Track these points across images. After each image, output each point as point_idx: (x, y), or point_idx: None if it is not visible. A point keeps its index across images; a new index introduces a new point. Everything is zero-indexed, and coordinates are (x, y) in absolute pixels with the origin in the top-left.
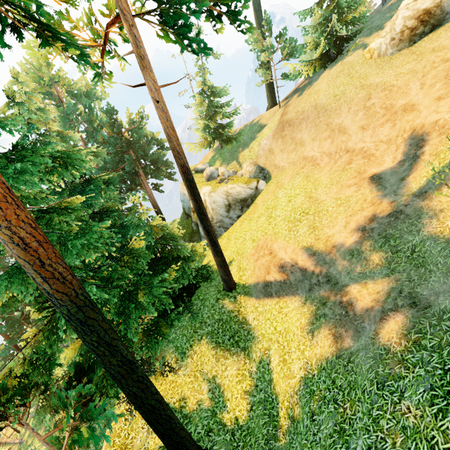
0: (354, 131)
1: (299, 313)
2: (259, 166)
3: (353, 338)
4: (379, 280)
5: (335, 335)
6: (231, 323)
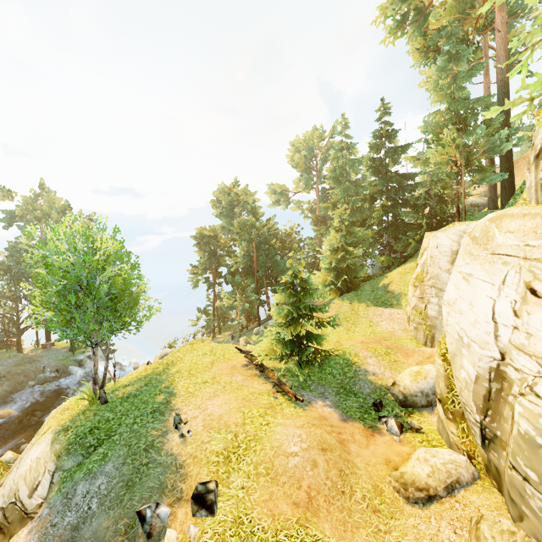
0: None
1: None
2: None
3: None
4: None
5: None
6: None
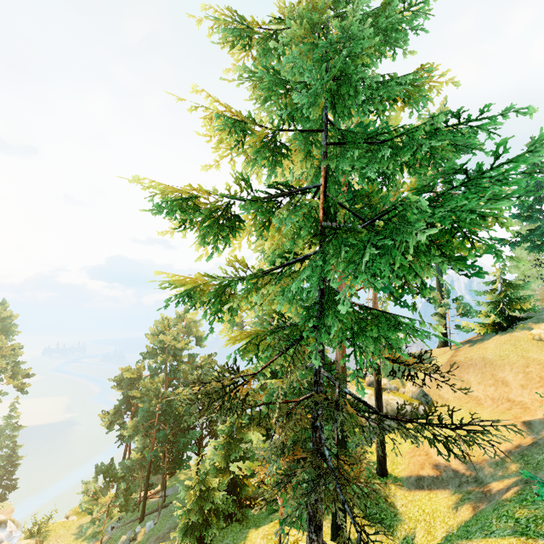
0: (514, 386)
1: (447, 499)
2: (423, 390)
3: (486, 504)
4: (512, 478)
5: (474, 507)
6: (380, 500)
